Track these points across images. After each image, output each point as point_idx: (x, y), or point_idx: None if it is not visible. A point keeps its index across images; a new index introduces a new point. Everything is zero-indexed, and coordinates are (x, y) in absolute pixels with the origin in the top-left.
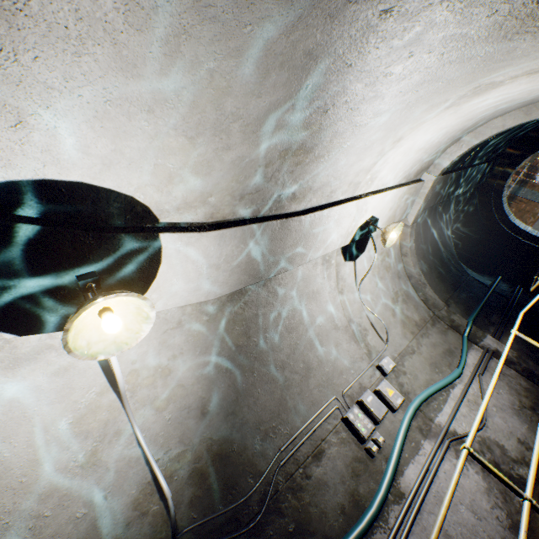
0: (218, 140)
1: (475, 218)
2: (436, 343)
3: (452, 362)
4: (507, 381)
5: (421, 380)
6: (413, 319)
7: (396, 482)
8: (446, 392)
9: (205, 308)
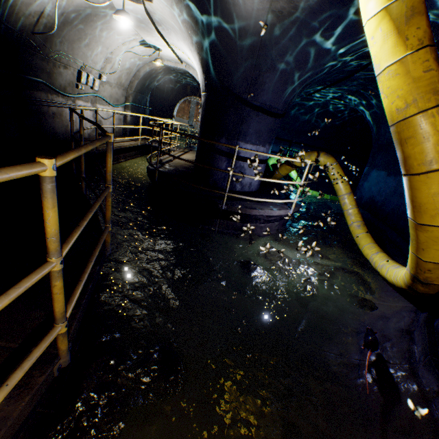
0: (174, 29)
1: (174, 89)
2: (118, 94)
3: (115, 103)
4: (119, 123)
5: (105, 94)
6: (122, 81)
7: (76, 100)
8: (106, 105)
9: (108, 1)
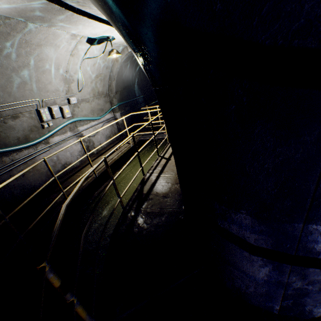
0: None
1: None
2: (100, 104)
3: (100, 114)
4: (112, 129)
5: (84, 113)
6: (99, 90)
7: (49, 139)
8: (90, 122)
9: None
